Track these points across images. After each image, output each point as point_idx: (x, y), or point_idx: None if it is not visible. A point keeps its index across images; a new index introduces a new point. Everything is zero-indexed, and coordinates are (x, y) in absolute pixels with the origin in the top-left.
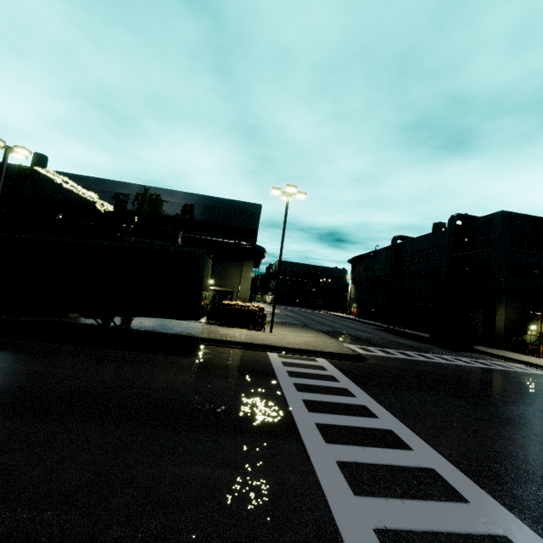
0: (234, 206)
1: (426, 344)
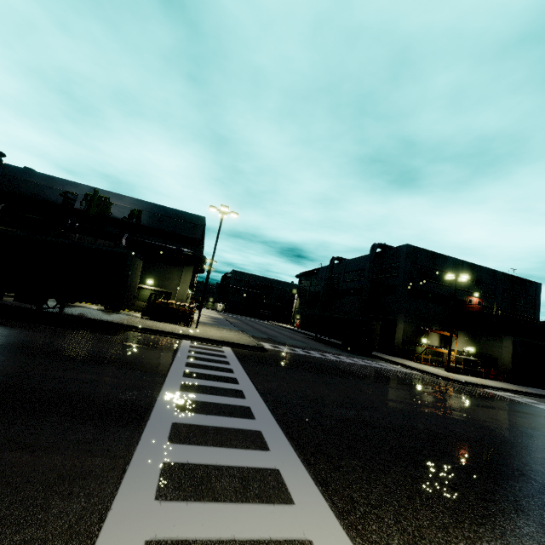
0: (180, 216)
1: (337, 349)
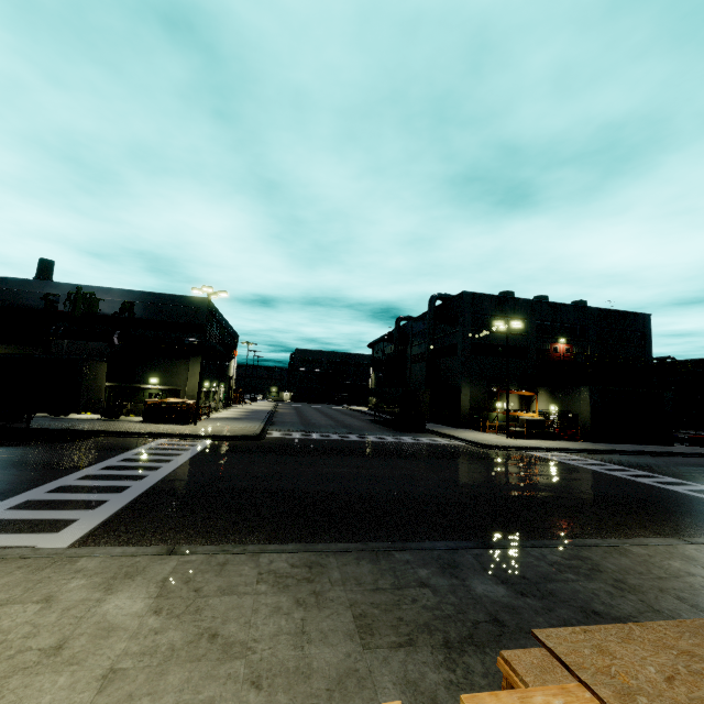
0: (178, 301)
1: (385, 429)
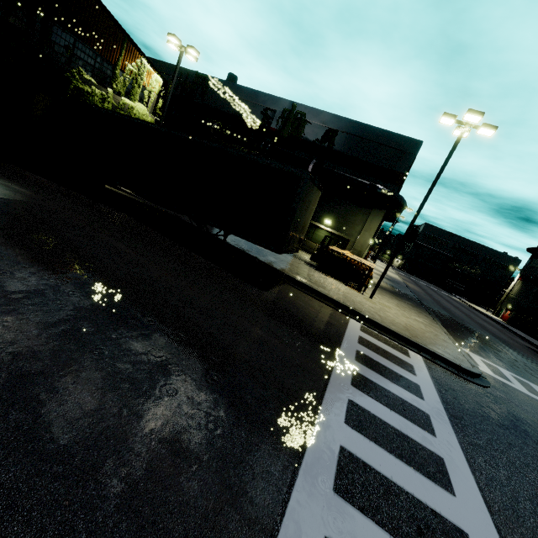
0: (385, 139)
1: None
